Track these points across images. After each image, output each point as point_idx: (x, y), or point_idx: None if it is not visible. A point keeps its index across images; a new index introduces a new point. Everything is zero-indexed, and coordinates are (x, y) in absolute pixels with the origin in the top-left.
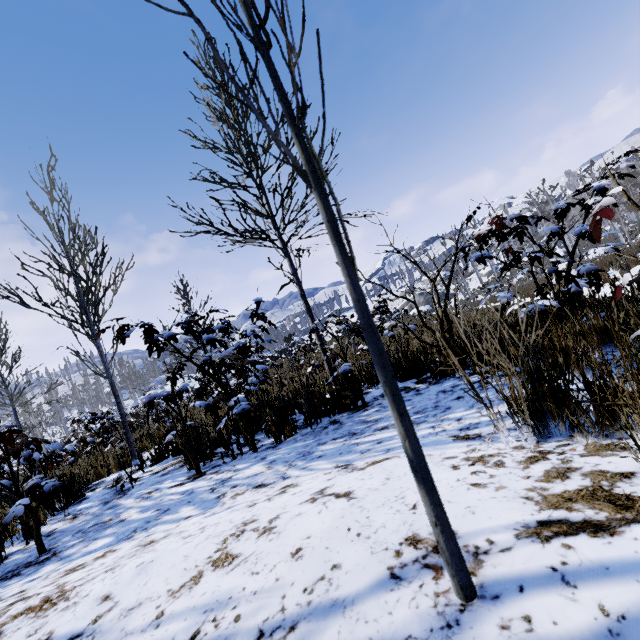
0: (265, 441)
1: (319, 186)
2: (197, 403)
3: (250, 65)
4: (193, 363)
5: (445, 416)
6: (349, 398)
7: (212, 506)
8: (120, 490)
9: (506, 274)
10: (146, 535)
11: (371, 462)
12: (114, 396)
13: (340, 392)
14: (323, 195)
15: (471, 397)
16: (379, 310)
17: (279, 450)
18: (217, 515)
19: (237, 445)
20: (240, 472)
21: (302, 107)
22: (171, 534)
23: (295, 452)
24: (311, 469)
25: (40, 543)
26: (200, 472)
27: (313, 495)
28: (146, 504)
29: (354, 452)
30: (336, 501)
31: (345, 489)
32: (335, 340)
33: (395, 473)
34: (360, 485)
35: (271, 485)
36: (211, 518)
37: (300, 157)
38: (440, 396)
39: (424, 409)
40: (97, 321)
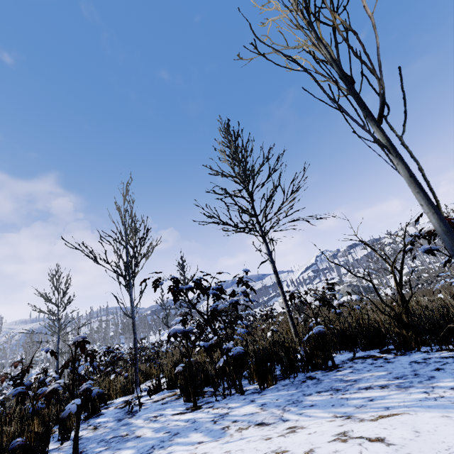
0: (247, 386)
1: (399, 155)
2: (201, 342)
3: (342, 92)
4: (198, 311)
5: (433, 383)
6: (320, 358)
7: (220, 435)
8: (129, 411)
9: (423, 275)
10: (167, 452)
11: (377, 415)
12: (133, 332)
13: (313, 351)
14: (403, 160)
15: (453, 369)
16: (328, 290)
17: (265, 395)
18: (234, 443)
19: (227, 385)
20: (235, 409)
21: (381, 110)
22: (196, 453)
23: (283, 399)
24: (308, 415)
25: (76, 443)
26: (196, 405)
27: (336, 436)
28: (155, 425)
29: (347, 405)
30: (372, 444)
31: (373, 434)
32: (281, 315)
33: (421, 427)
34: (388, 433)
35: (273, 424)
36: (229, 445)
37: (380, 139)
38: (414, 366)
39: (403, 375)
40: (133, 277)
